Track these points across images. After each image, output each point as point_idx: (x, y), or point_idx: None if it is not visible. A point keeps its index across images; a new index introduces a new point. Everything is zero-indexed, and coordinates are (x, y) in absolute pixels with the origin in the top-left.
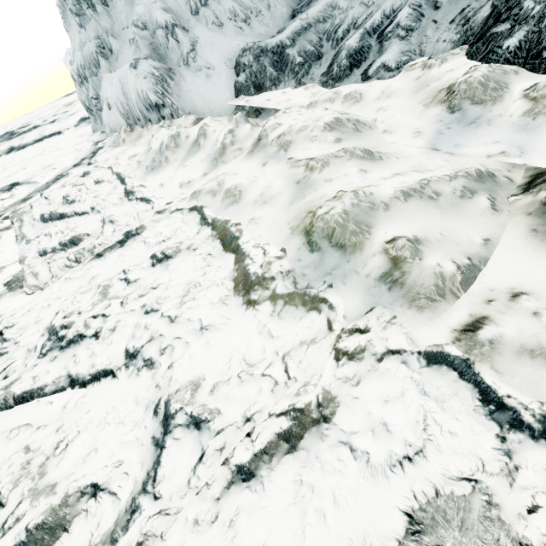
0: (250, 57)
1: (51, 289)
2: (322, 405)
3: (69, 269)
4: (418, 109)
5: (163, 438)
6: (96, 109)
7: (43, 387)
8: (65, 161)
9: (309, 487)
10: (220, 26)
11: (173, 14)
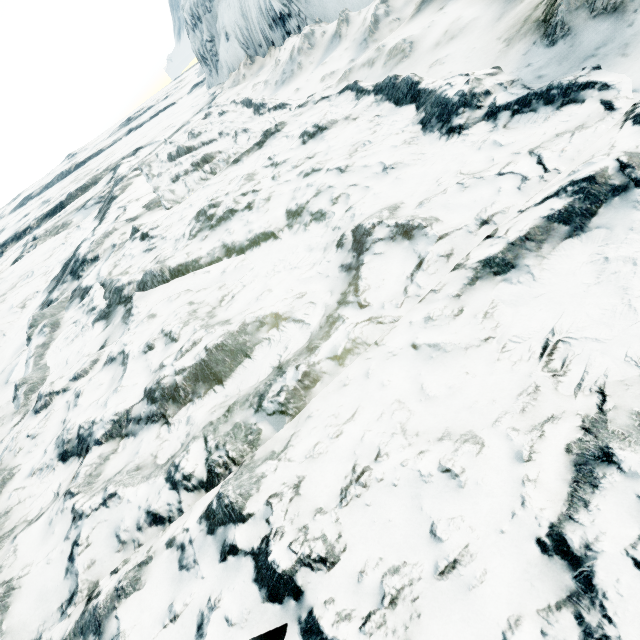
0: None
1: (190, 198)
2: (629, 166)
3: (205, 181)
4: None
5: (357, 259)
6: (211, 55)
7: (198, 260)
8: (183, 118)
9: (624, 261)
10: None
11: None
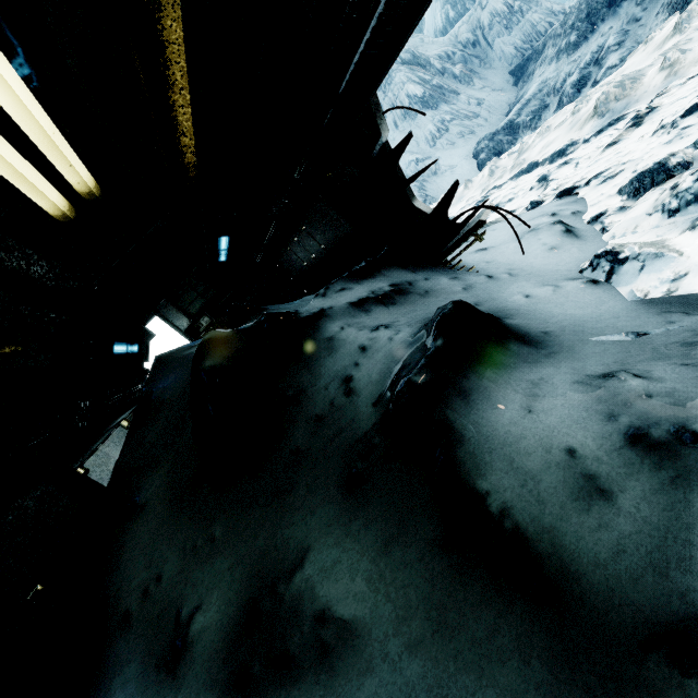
0: (485, 142)
1: None
2: (649, 107)
3: None
4: (654, 55)
5: (545, 181)
6: None
7: None
8: None
9: (659, 118)
10: (453, 145)
11: (418, 154)
